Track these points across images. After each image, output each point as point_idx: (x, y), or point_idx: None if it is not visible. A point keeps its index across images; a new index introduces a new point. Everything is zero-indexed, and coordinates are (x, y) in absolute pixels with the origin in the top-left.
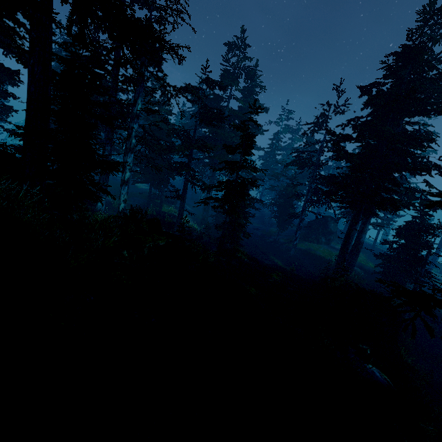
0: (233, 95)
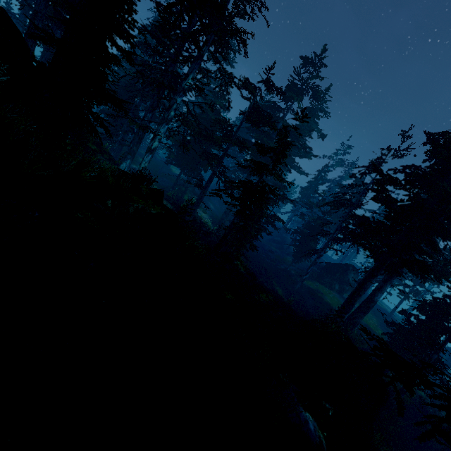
0: (292, 110)
